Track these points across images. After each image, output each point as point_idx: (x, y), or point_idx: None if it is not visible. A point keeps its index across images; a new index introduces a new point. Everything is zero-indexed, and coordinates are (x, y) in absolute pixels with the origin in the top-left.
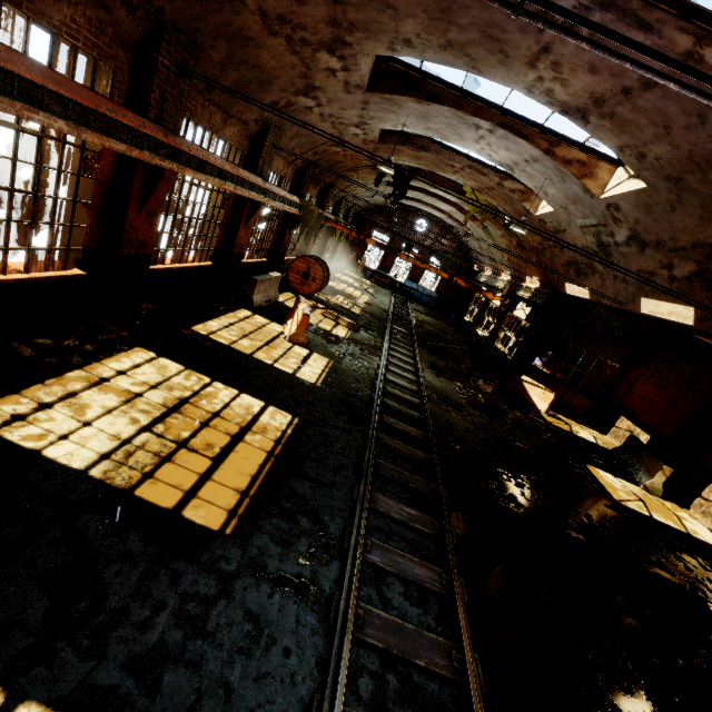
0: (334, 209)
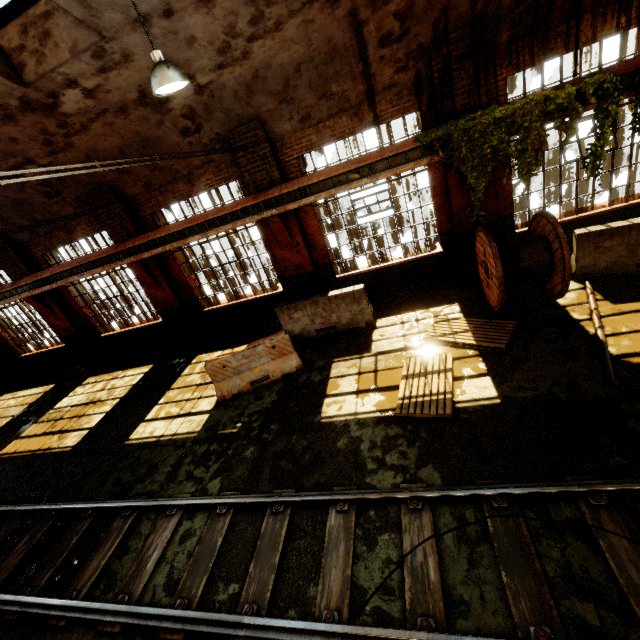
0: None
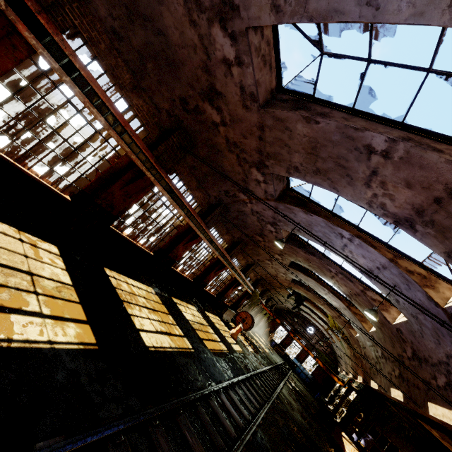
0: (266, 301)
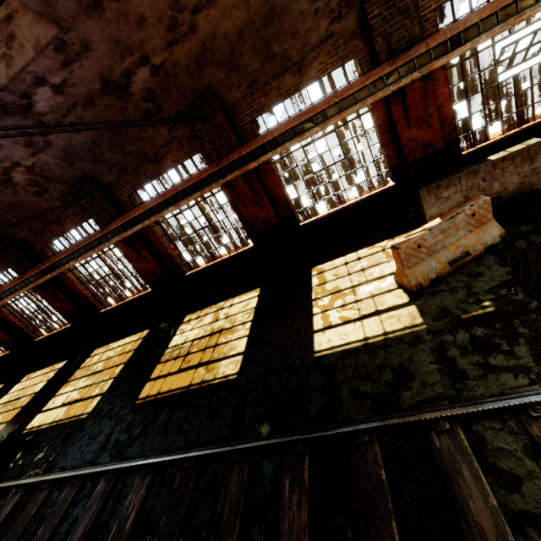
0: None
